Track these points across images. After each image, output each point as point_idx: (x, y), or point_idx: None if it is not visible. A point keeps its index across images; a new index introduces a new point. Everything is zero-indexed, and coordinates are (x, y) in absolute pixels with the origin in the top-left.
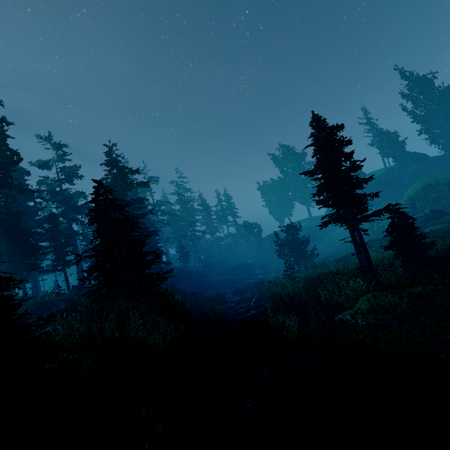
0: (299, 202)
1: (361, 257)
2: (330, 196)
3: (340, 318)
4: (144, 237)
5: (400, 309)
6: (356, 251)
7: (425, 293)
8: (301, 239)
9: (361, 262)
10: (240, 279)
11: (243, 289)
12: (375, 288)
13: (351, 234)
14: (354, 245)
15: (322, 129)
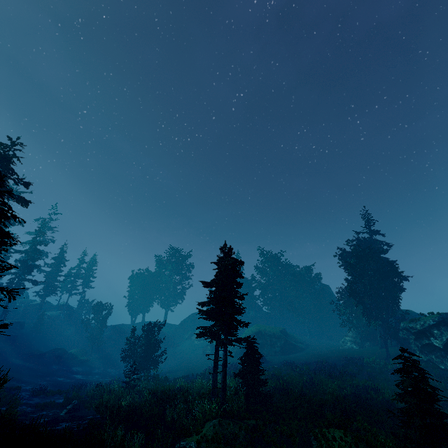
0: (162, 302)
1: (215, 378)
2: (212, 310)
3: (183, 445)
4: (5, 265)
5: (238, 440)
6: (214, 370)
7: (258, 426)
8: (156, 342)
9: (214, 383)
10: (47, 372)
11: (49, 388)
12: (222, 414)
13: (216, 352)
14: (214, 363)
15: (230, 257)
